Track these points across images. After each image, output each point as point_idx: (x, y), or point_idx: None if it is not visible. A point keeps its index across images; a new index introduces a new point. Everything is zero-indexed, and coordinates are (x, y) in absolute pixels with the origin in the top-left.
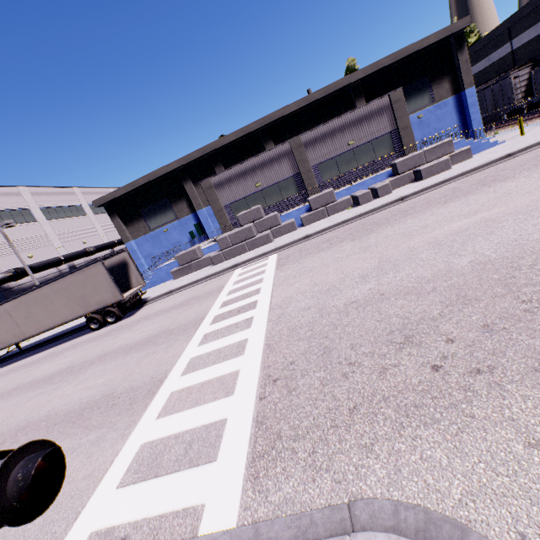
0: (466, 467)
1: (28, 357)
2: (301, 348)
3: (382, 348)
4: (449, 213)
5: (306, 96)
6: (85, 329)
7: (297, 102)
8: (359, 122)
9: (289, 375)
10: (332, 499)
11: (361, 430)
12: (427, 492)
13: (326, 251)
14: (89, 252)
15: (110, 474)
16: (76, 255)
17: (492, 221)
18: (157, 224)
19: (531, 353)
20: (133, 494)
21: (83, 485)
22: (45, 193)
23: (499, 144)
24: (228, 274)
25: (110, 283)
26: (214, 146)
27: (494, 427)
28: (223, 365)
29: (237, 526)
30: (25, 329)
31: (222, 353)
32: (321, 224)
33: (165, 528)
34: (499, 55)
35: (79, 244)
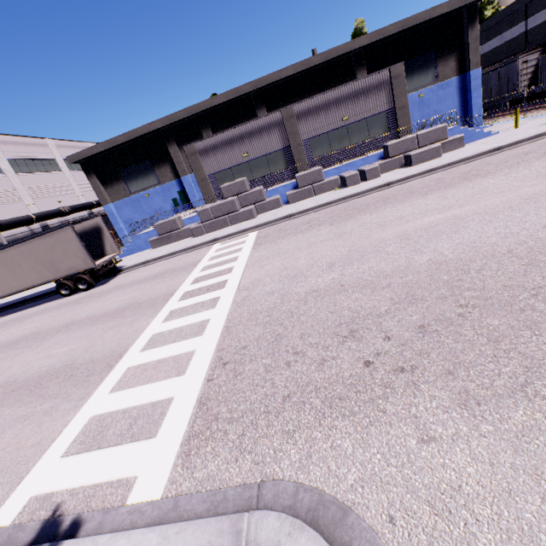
0: (365, 456)
1: None
2: (256, 333)
3: (327, 340)
4: (425, 206)
5: (305, 60)
6: (57, 294)
7: (294, 65)
8: (355, 96)
9: (239, 360)
10: (248, 479)
11: (288, 417)
12: (327, 477)
13: (303, 234)
14: (64, 212)
15: (58, 443)
16: (49, 214)
17: (460, 219)
18: (138, 187)
19: (450, 357)
20: (75, 464)
21: (30, 452)
22: (13, 143)
23: (492, 135)
24: (206, 248)
25: (81, 249)
26: (202, 107)
27: (399, 423)
28: (181, 344)
29: (161, 498)
30: None
31: (183, 331)
32: (306, 203)
33: (98, 496)
34: (513, 34)
35: (53, 202)
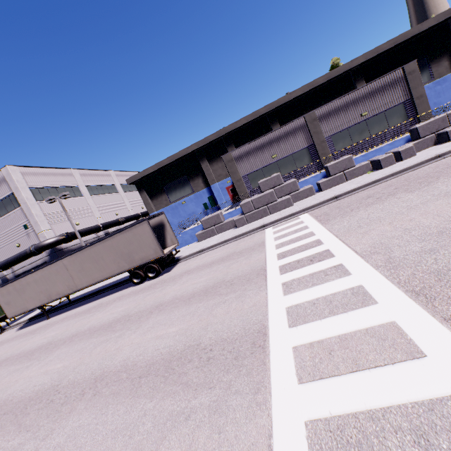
0: None
1: (77, 307)
2: None
3: None
4: None
5: (310, 82)
6: (125, 284)
7: (302, 88)
8: (372, 95)
9: None
10: None
11: None
12: None
13: (380, 204)
14: (121, 222)
15: None
16: (111, 223)
17: None
18: (176, 197)
19: None
20: None
21: None
22: (90, 174)
23: None
24: (259, 233)
25: (153, 240)
26: (228, 129)
27: None
28: (353, 316)
29: None
30: (78, 282)
31: (334, 301)
32: (345, 186)
33: None
34: None
35: (113, 215)
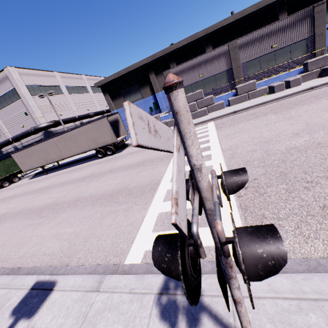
0: None
1: (64, 169)
2: (259, 171)
3: None
4: None
5: (242, 10)
6: (93, 157)
7: (234, 15)
8: (283, 30)
9: (256, 186)
10: None
11: None
12: None
13: (254, 120)
14: (91, 115)
15: (145, 225)
16: (84, 116)
17: None
18: (130, 100)
19: None
20: None
21: (129, 228)
22: (67, 77)
23: None
24: None
25: (110, 131)
26: (171, 48)
27: None
28: None
29: None
30: (63, 153)
31: None
32: (244, 104)
33: None
34: None
35: (85, 110)
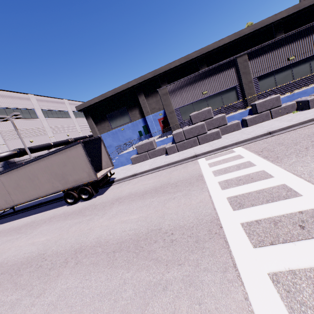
0: None
1: (16, 219)
2: None
3: None
4: None
5: (237, 32)
6: (62, 200)
7: (230, 36)
8: (301, 40)
9: None
10: None
11: None
12: None
13: None
14: (70, 141)
15: None
16: (61, 142)
17: None
18: (117, 124)
19: None
20: None
21: None
22: (46, 101)
23: None
24: (191, 163)
25: (86, 163)
26: (163, 69)
27: None
28: None
29: None
30: (15, 197)
31: None
32: (274, 123)
33: None
34: None
35: (64, 136)
